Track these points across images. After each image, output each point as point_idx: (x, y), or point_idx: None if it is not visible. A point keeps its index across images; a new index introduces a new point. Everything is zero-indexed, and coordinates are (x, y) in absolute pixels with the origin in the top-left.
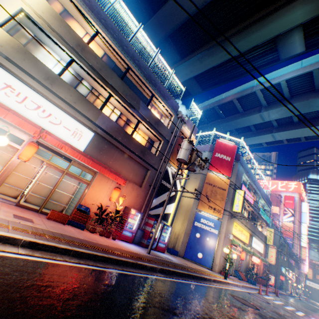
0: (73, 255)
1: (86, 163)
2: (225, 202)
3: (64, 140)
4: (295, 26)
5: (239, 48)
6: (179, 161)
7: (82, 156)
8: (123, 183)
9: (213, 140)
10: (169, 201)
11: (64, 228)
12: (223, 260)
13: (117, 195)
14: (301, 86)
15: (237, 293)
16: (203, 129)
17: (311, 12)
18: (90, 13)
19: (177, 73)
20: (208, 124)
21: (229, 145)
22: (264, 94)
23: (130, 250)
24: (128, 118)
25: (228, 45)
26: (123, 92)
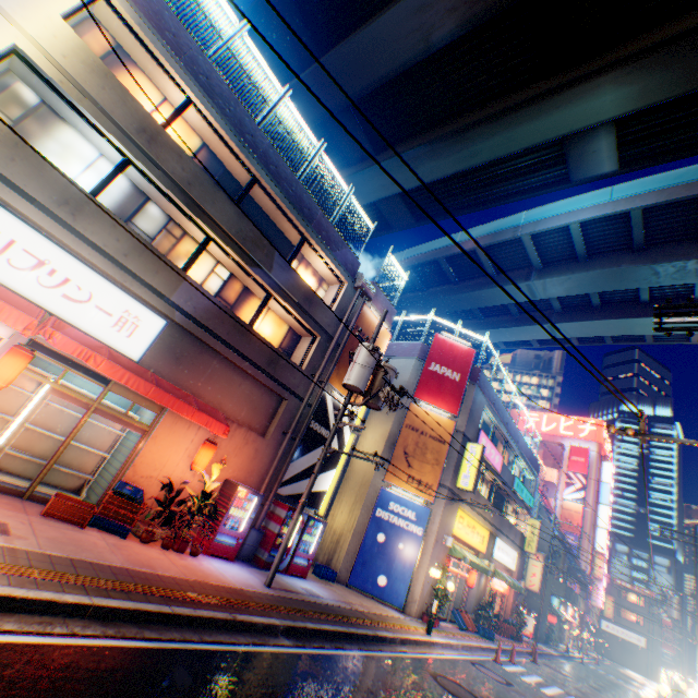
0: (93, 617)
1: (143, 392)
2: (443, 468)
3: (95, 336)
4: (601, 122)
5: (493, 149)
6: (348, 388)
7: (135, 377)
8: (225, 432)
9: (428, 334)
10: (325, 465)
11: (81, 540)
12: (429, 590)
13: (208, 458)
14: (609, 237)
15: (447, 667)
16: (412, 303)
17: (631, 101)
18: (176, 61)
19: (364, 181)
20: (424, 293)
21: (460, 348)
22: (538, 245)
23: (226, 585)
24: (247, 285)
25: (470, 139)
26: (239, 233)
